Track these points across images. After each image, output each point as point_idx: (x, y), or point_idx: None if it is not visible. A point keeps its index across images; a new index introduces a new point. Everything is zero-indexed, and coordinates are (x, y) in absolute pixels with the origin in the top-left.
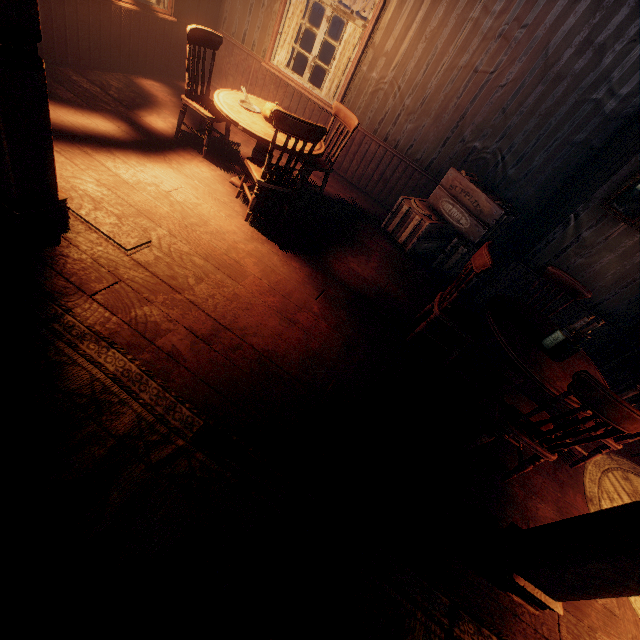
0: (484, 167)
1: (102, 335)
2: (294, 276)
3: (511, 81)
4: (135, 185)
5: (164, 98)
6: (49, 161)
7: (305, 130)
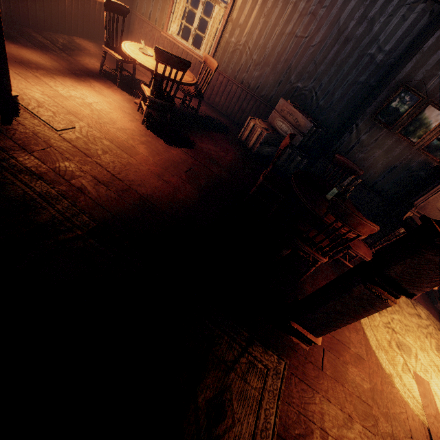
0: (304, 100)
1: (34, 172)
2: (171, 158)
3: (318, 42)
4: (68, 97)
5: (95, 52)
6: (5, 68)
7: (176, 62)
